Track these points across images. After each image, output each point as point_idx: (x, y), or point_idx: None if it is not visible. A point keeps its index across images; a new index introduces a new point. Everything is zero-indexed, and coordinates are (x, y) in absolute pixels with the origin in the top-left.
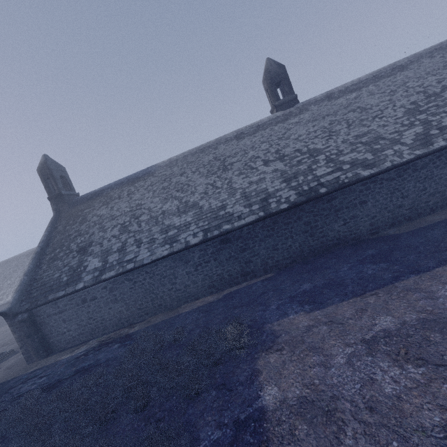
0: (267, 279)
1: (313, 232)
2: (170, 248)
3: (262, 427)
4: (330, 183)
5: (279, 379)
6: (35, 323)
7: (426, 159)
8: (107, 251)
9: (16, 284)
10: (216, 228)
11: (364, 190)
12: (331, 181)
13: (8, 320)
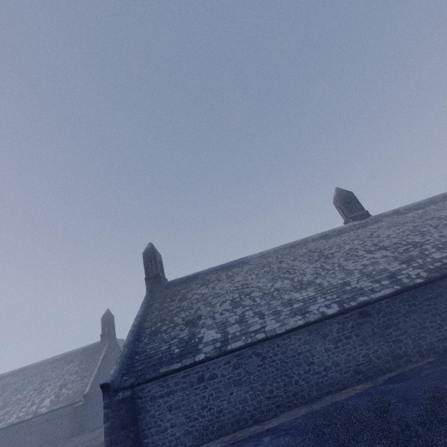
0: (434, 361)
1: None
2: (303, 318)
3: None
4: None
5: None
6: (134, 407)
7: None
8: (224, 323)
9: (27, 399)
10: (350, 299)
11: None
12: None
13: (106, 398)
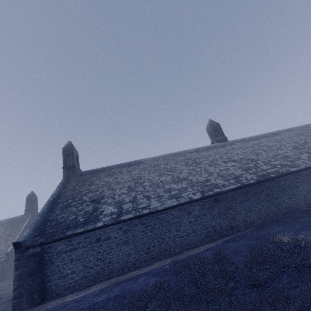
0: (253, 230)
1: (272, 201)
2: (177, 200)
3: None
4: (274, 172)
5: None
6: (42, 260)
7: None
8: (120, 202)
9: None
10: (209, 190)
11: (295, 179)
12: (274, 172)
13: (18, 253)
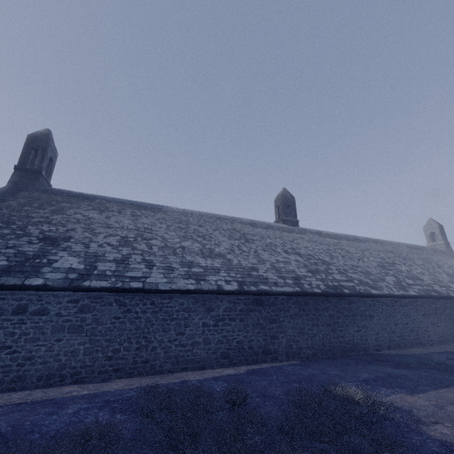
0: (297, 364)
1: (335, 327)
2: (196, 283)
3: None
4: (349, 288)
5: None
6: None
7: (406, 300)
8: (97, 256)
9: None
10: (252, 284)
11: (372, 305)
12: (350, 287)
13: None
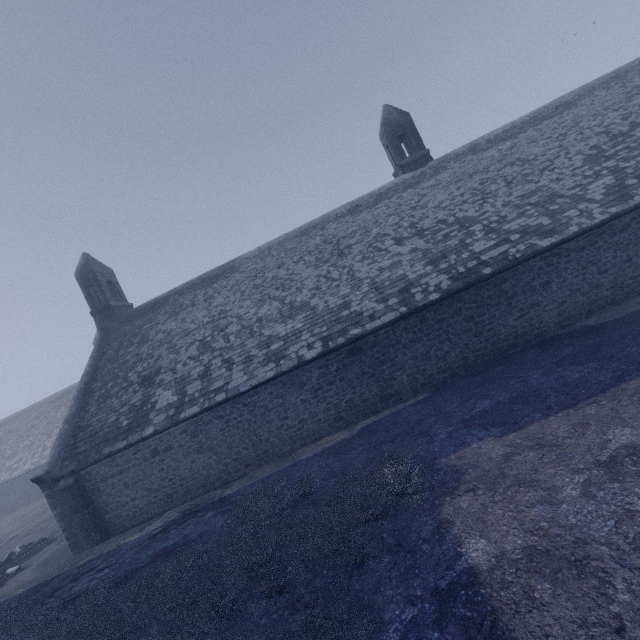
0: (421, 402)
1: (478, 330)
2: (275, 367)
3: (479, 594)
4: (495, 260)
5: (483, 528)
6: (85, 491)
7: (626, 218)
8: (184, 379)
9: (37, 445)
10: (339, 334)
11: (545, 266)
12: (497, 258)
13: (45, 490)
